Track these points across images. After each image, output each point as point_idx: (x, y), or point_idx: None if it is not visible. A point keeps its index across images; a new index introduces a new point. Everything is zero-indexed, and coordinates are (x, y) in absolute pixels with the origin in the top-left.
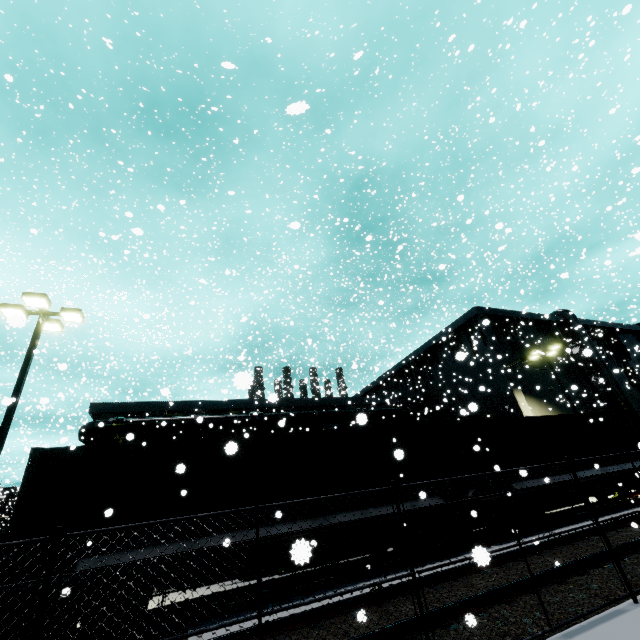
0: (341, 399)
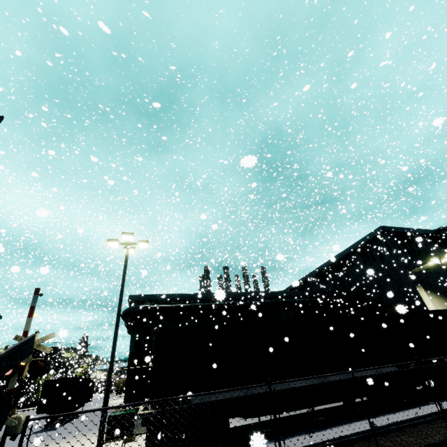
0: (285, 292)
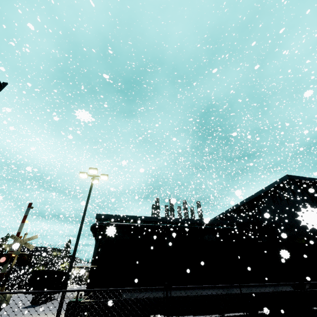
0: (210, 220)
